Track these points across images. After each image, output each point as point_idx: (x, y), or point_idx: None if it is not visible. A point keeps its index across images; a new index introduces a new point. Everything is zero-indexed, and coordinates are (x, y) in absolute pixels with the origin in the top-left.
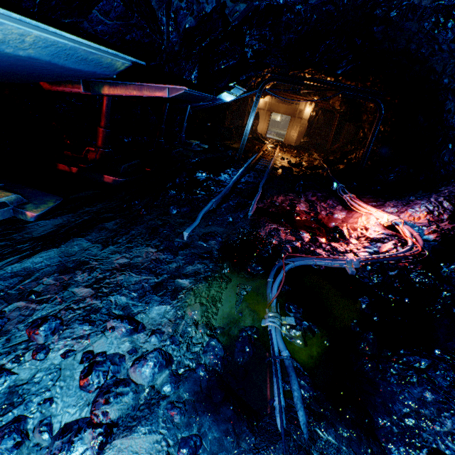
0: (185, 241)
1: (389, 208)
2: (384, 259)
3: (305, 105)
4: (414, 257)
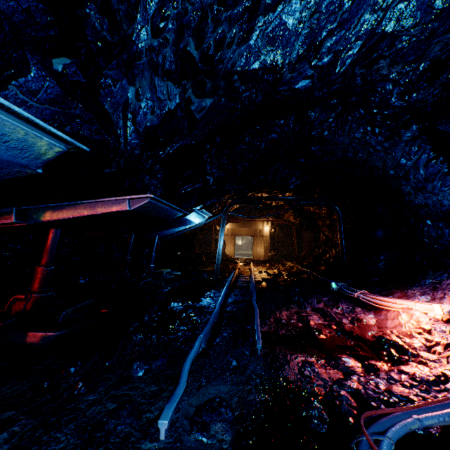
0: (163, 443)
1: (419, 297)
2: None
3: (262, 225)
4: None
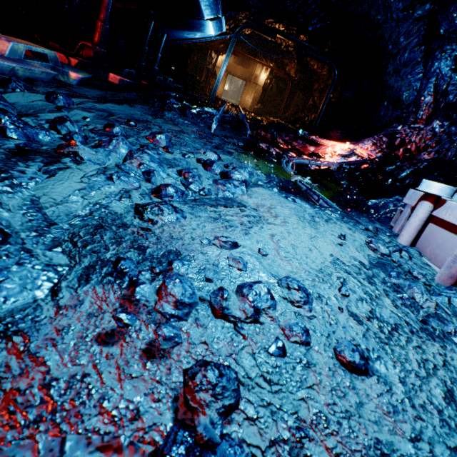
0: (213, 133)
1: None
2: (354, 162)
3: (261, 71)
4: (371, 161)
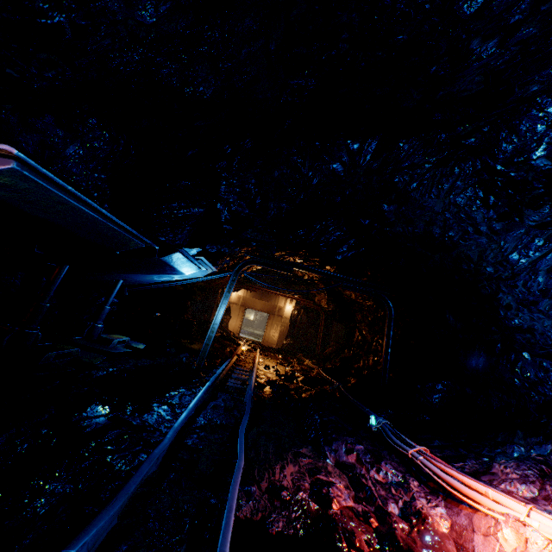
0: None
1: (518, 485)
2: None
3: (285, 302)
4: None
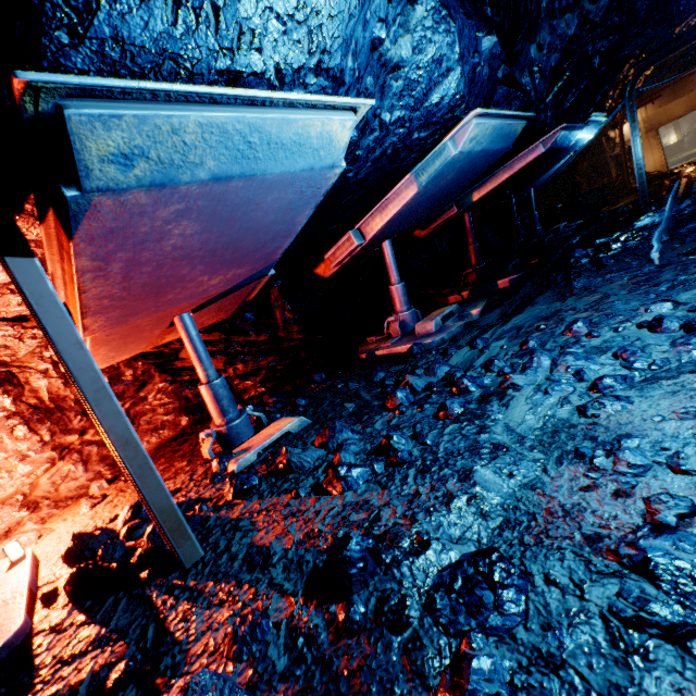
0: (658, 264)
1: None
2: None
3: None
4: None
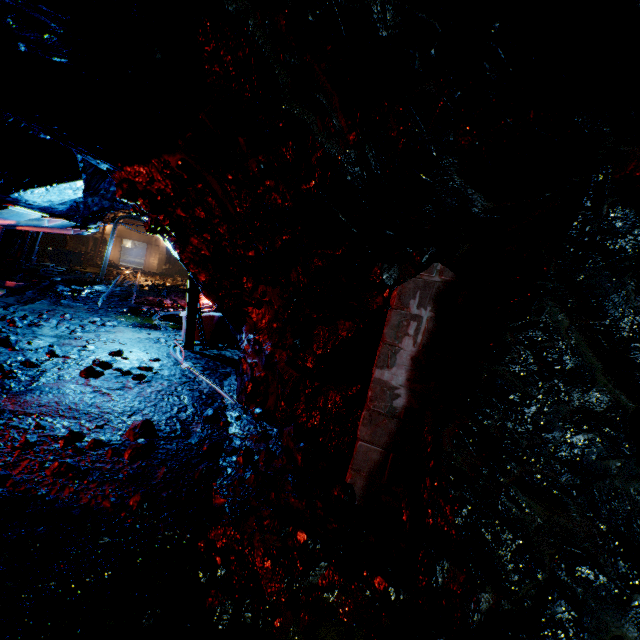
0: (100, 307)
1: None
2: (207, 307)
3: None
4: None
